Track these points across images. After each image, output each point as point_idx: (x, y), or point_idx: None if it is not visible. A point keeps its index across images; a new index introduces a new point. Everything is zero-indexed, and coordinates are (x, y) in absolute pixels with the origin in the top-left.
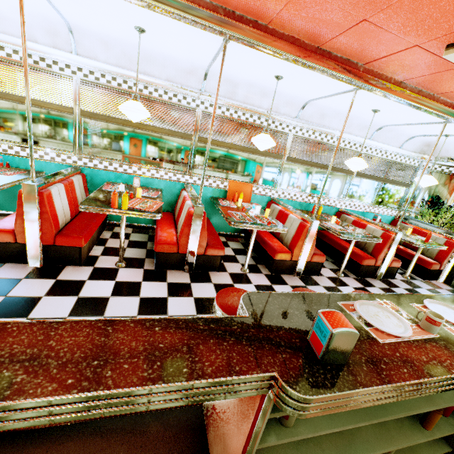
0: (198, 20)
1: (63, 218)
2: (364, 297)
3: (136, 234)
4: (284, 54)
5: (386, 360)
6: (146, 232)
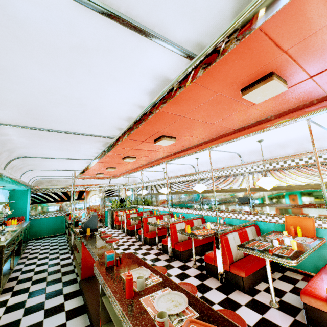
0: (188, 154)
1: (181, 237)
2: (156, 272)
3: None
4: (218, 145)
5: (111, 274)
6: None
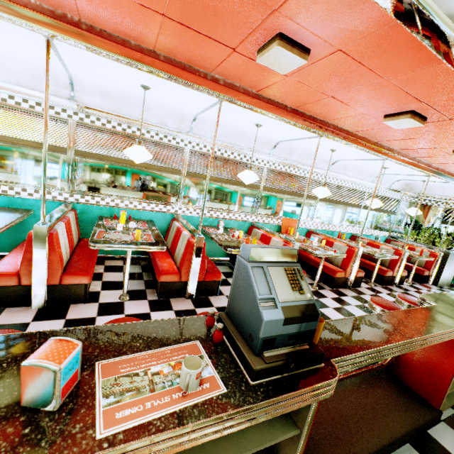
0: (322, 132)
1: None
2: None
3: (219, 266)
4: (359, 147)
5: None
6: (223, 264)
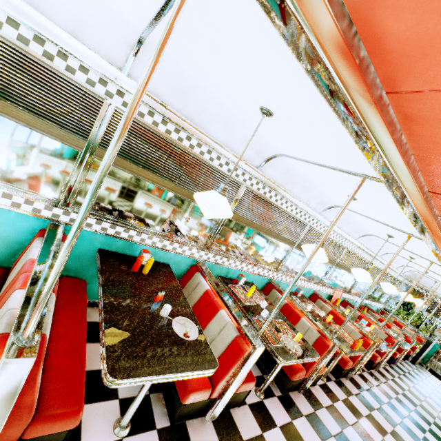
0: None
1: None
2: None
3: None
4: None
5: None
6: None
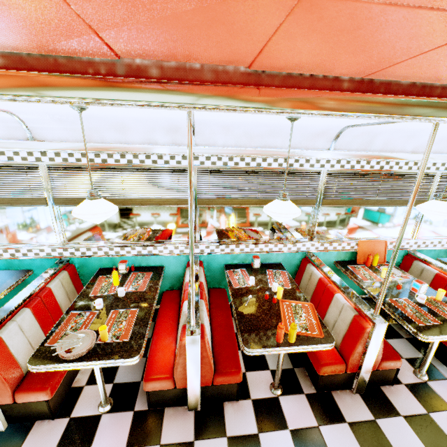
0: None
1: (210, 342)
2: None
3: None
4: None
5: None
6: None
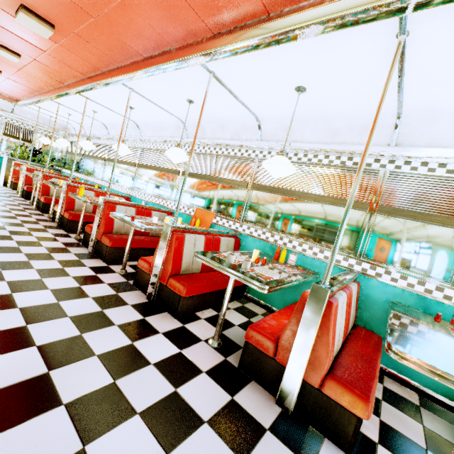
0: (98, 82)
1: (82, 207)
2: None
3: None
4: (126, 75)
5: None
6: None
